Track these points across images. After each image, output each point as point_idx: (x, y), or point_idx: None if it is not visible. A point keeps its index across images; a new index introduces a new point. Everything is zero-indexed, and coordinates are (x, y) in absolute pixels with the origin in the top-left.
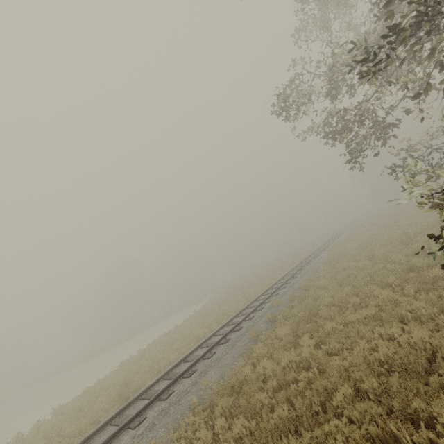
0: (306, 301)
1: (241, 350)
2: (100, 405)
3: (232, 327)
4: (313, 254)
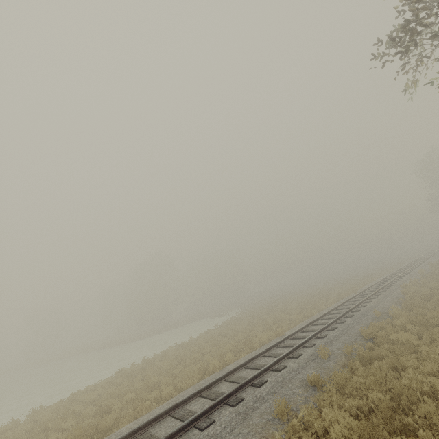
0: (378, 366)
1: (256, 437)
2: (60, 436)
3: (249, 377)
4: (373, 287)
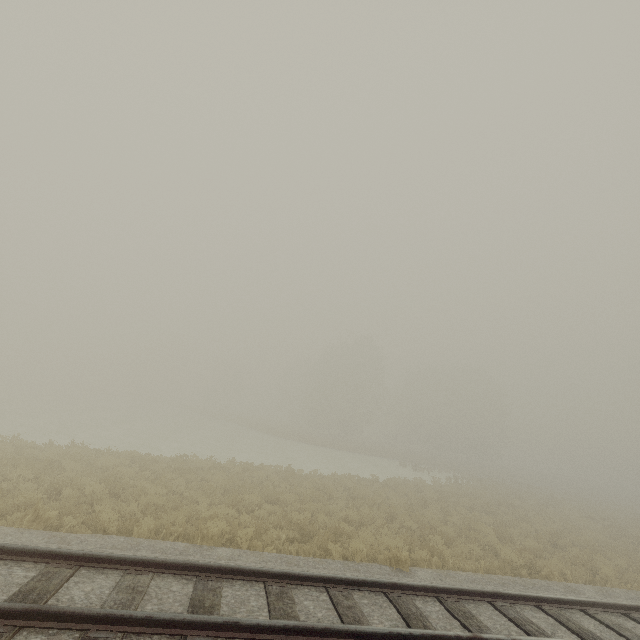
0: None
1: None
2: None
3: (97, 609)
4: None
